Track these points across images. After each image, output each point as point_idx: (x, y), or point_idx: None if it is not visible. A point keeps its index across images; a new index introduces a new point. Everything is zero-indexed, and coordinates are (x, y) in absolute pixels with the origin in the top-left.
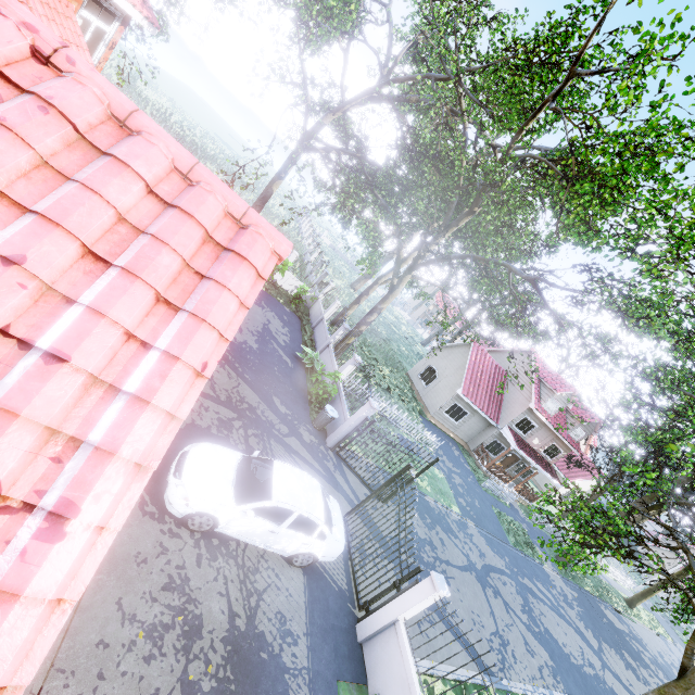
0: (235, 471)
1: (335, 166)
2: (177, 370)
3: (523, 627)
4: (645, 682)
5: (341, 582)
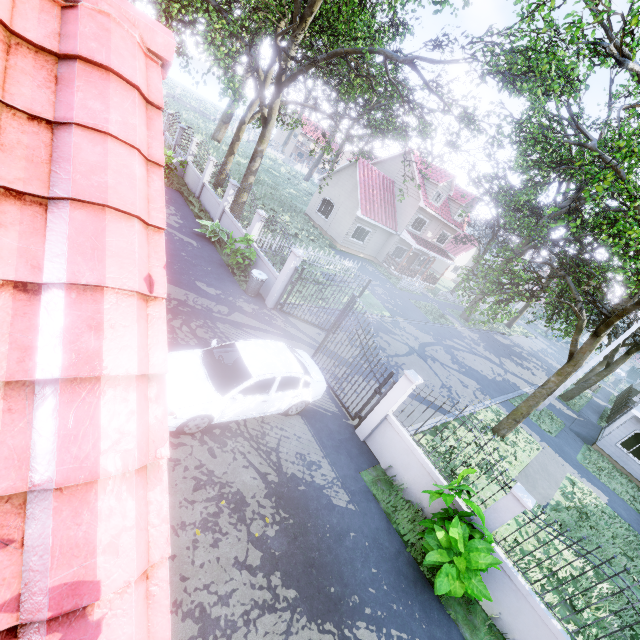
0: (203, 369)
1: None
2: (112, 308)
3: (456, 373)
4: (528, 369)
5: (331, 408)
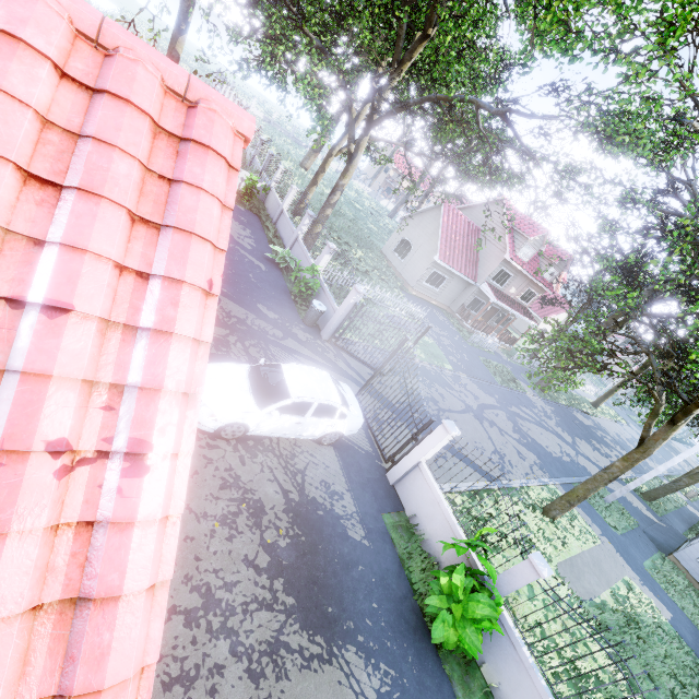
0: (248, 382)
1: None
2: (186, 295)
3: (515, 442)
4: (607, 456)
5: (366, 447)
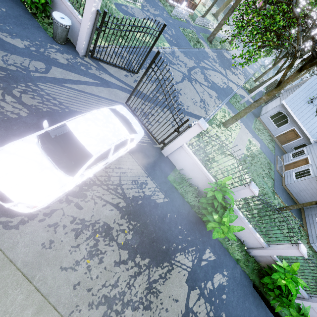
0: (45, 155)
1: None
2: None
3: (207, 88)
4: (237, 75)
5: (145, 140)
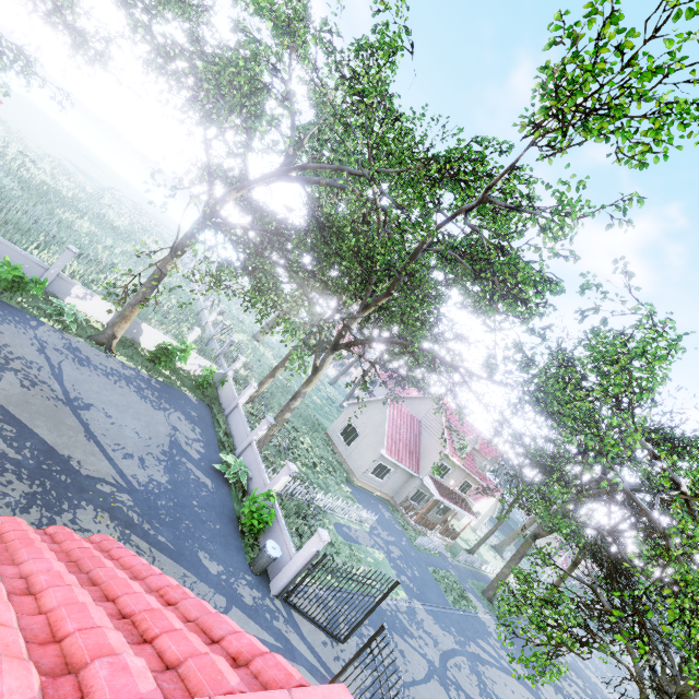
0: None
1: (245, 250)
2: None
3: None
4: (569, 697)
5: None
